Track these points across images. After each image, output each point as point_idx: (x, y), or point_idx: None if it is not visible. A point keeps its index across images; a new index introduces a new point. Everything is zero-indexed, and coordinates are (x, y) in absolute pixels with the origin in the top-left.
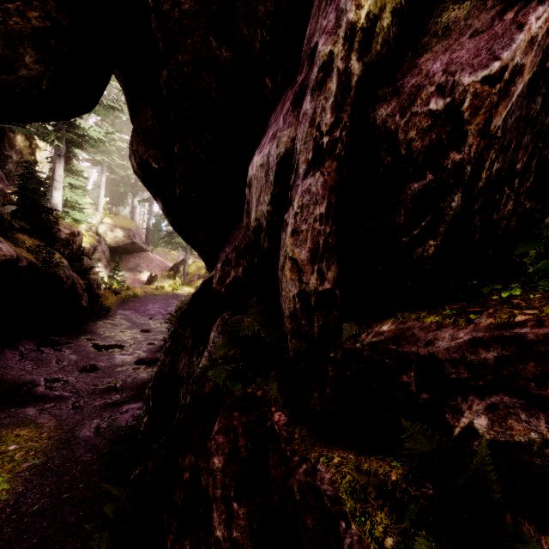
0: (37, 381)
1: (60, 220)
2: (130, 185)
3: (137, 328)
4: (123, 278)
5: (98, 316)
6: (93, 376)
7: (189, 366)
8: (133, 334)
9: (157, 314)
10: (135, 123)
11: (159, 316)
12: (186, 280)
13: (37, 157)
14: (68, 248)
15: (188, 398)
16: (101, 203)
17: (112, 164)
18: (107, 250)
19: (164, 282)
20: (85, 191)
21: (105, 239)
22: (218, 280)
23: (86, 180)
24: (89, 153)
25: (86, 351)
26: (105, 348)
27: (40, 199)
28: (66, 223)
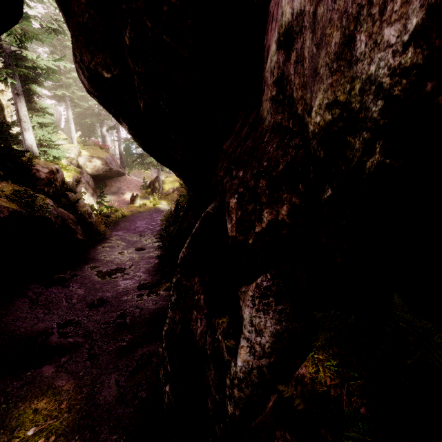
0: (50, 329)
1: (36, 160)
2: (95, 116)
3: (132, 247)
4: (110, 201)
5: (96, 242)
6: (103, 311)
7: (213, 345)
8: (130, 255)
9: (146, 230)
10: (71, 23)
11: (148, 232)
12: (163, 195)
13: (2, 101)
14: (51, 186)
15: (229, 407)
16: (74, 137)
17: (73, 97)
18: (90, 179)
19: (145, 199)
20: (55, 128)
21: (87, 170)
22: (236, 224)
23: (58, 119)
24: (50, 90)
25: (91, 282)
26: (108, 275)
27: (7, 142)
28: (43, 162)
